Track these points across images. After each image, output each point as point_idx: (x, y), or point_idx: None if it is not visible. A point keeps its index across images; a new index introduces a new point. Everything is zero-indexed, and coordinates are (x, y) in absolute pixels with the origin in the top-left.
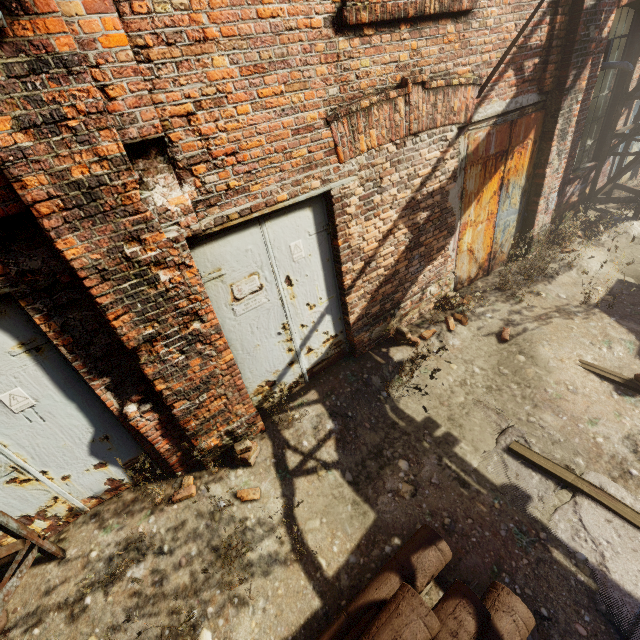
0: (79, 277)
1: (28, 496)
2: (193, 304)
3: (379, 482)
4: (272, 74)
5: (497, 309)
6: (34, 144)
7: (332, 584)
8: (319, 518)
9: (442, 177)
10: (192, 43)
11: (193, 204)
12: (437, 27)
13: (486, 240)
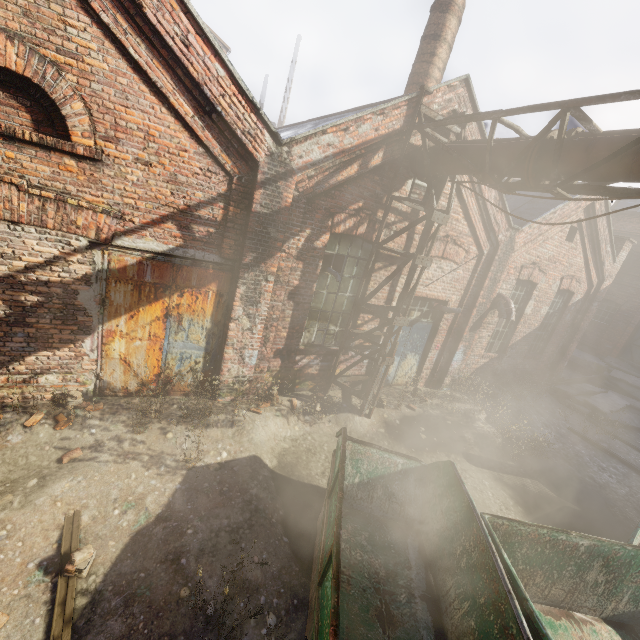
0: None
1: None
2: None
3: None
4: None
5: (110, 429)
6: None
7: None
8: None
9: (65, 274)
10: None
11: None
12: (49, 154)
13: (151, 359)
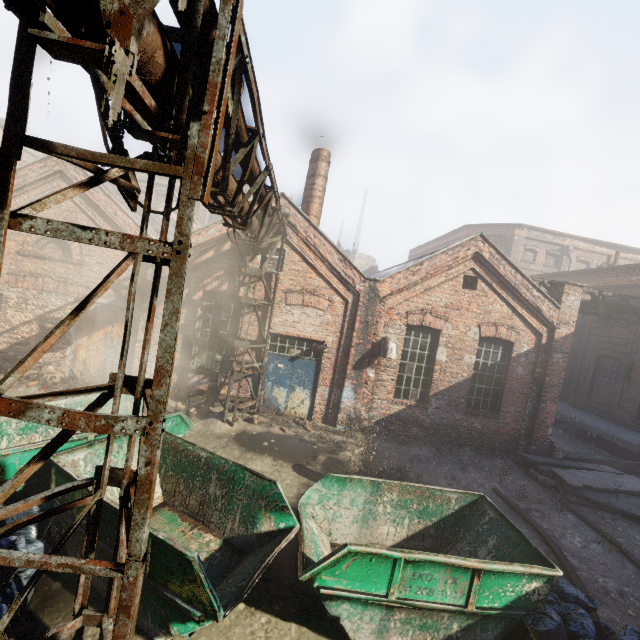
0: None
1: None
2: None
3: None
4: None
5: None
6: None
7: None
8: None
9: (64, 314)
10: None
11: None
12: (65, 264)
13: (97, 363)
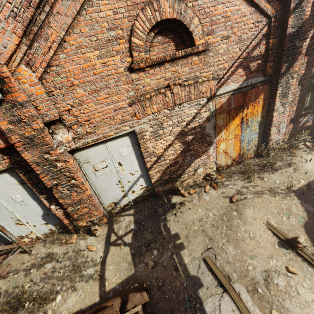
0: (30, 164)
1: (22, 229)
2: (71, 174)
3: (142, 257)
4: (102, 92)
5: (236, 184)
6: (14, 127)
7: (106, 294)
8: (114, 265)
9: (200, 120)
10: (68, 87)
11: (73, 138)
12: (187, 60)
13: (236, 147)
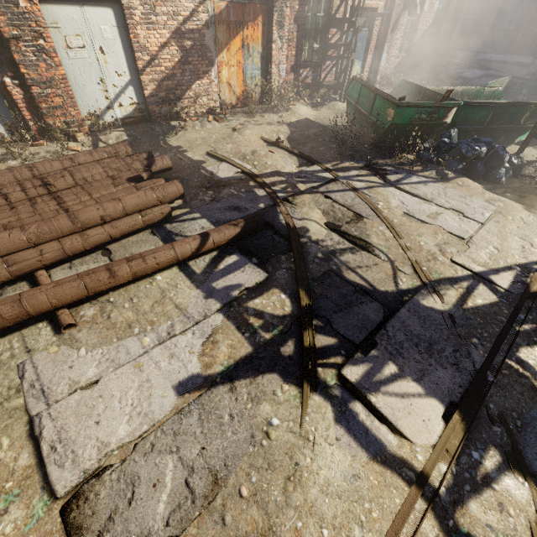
0: None
1: None
2: (39, 28)
3: None
4: None
5: (240, 119)
6: None
7: None
8: None
9: (198, 23)
10: None
11: None
12: None
13: (239, 81)
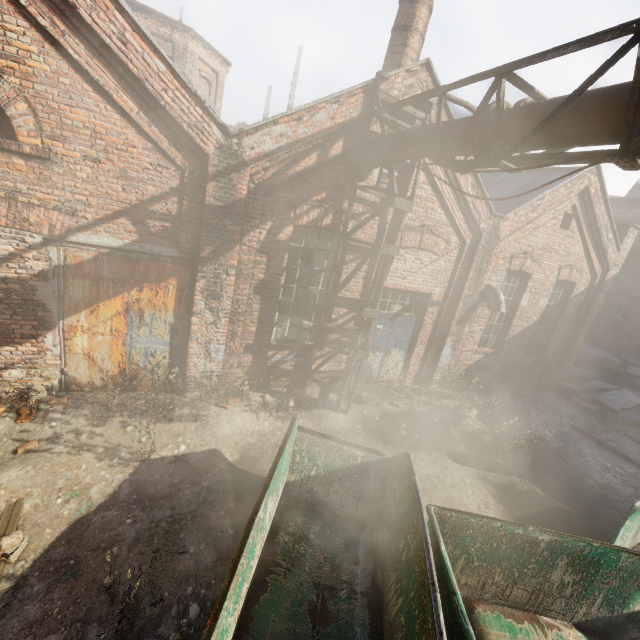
0: None
1: None
2: None
3: None
4: None
5: (71, 422)
6: None
7: None
8: None
9: (22, 270)
10: None
11: None
12: None
13: (115, 354)
